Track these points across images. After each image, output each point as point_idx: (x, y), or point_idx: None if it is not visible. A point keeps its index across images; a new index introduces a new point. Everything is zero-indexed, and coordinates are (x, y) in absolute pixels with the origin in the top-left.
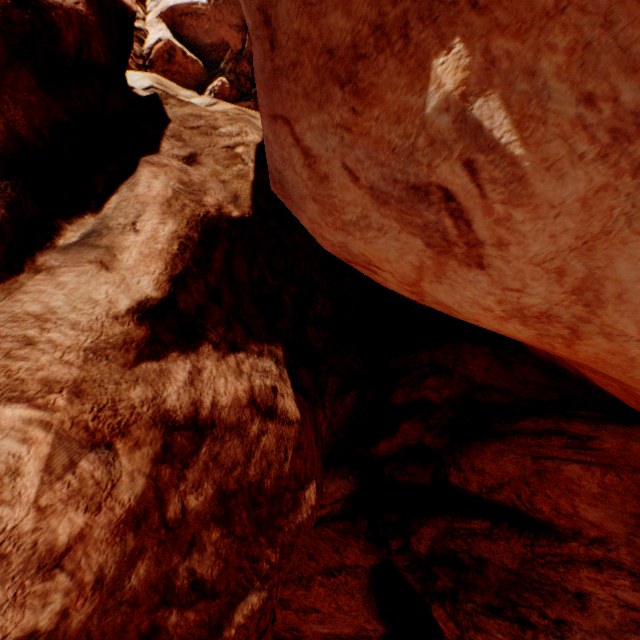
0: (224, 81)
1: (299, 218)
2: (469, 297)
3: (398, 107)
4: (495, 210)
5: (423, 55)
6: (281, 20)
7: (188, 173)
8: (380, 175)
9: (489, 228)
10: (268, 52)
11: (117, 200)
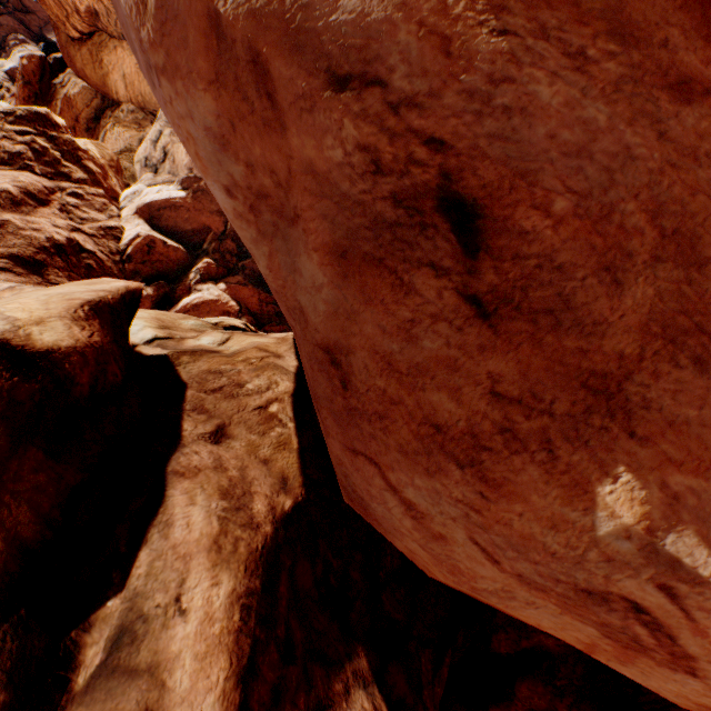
0: (209, 262)
1: (389, 538)
2: (672, 689)
3: (551, 513)
4: (710, 633)
5: (580, 476)
6: (356, 369)
7: (223, 465)
8: (534, 570)
9: (703, 646)
10: (338, 388)
11: (148, 557)
